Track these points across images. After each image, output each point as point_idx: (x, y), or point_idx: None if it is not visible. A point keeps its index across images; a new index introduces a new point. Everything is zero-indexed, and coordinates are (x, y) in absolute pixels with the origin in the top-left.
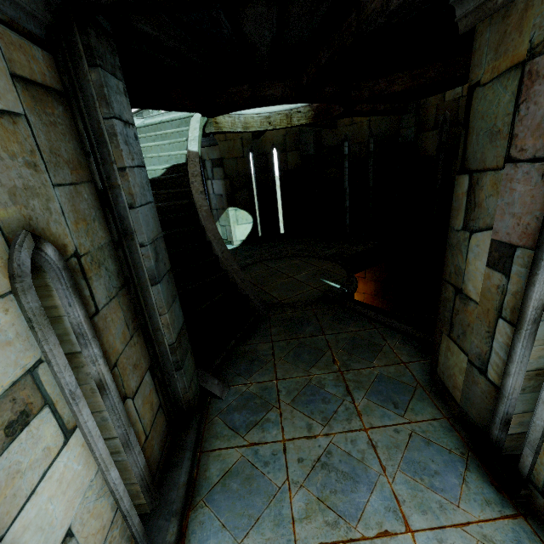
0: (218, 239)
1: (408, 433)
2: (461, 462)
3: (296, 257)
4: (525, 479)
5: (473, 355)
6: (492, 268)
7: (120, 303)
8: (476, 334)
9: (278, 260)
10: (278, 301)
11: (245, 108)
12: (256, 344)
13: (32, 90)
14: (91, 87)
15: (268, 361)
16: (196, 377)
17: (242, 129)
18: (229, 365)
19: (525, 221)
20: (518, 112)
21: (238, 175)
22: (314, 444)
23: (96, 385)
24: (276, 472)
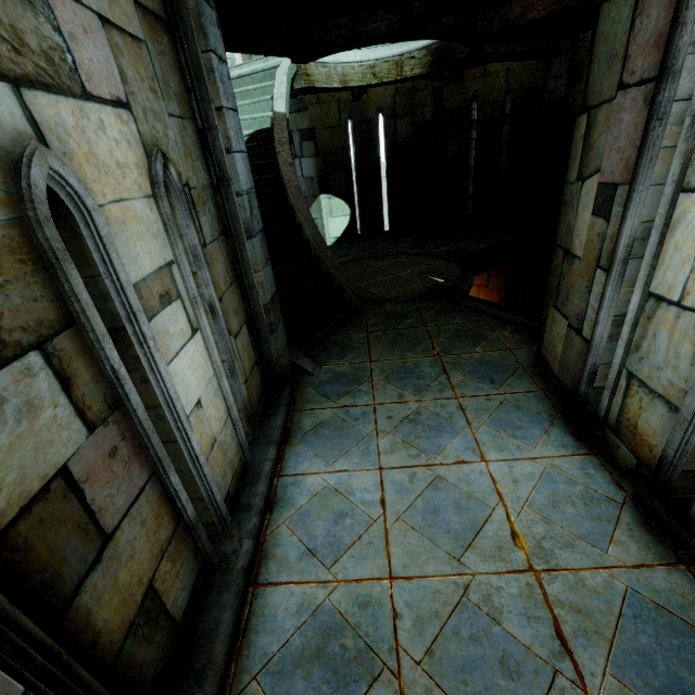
0: (309, 221)
1: (500, 401)
2: (547, 421)
3: (401, 255)
4: (601, 422)
5: (573, 317)
6: (596, 215)
7: (221, 248)
8: (577, 293)
9: (379, 258)
10: (376, 297)
11: (343, 49)
12: (350, 334)
13: (147, 17)
14: (190, 16)
15: (362, 348)
16: (288, 352)
17: (339, 84)
18: (321, 351)
19: (627, 154)
20: (633, 29)
21: (333, 151)
22: (403, 407)
23: (208, 307)
24: (366, 424)
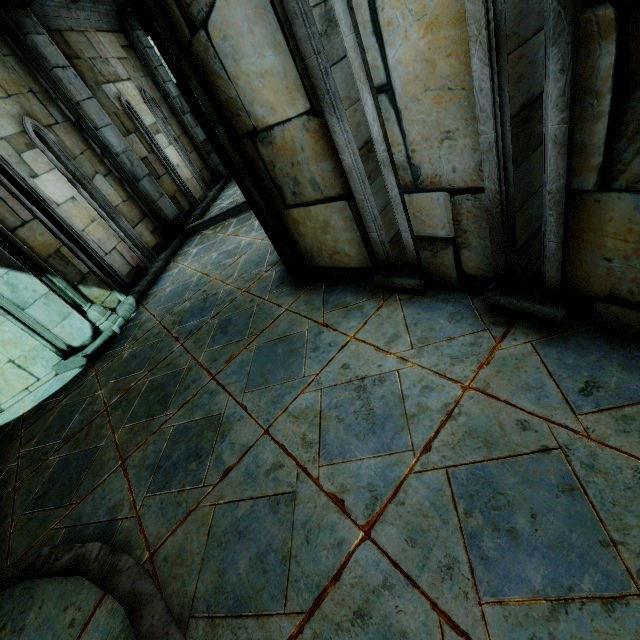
0: None
1: None
2: None
3: None
4: None
5: None
6: None
7: (174, 120)
8: None
9: None
10: None
11: None
12: None
13: (125, 49)
14: (136, 39)
15: None
16: (223, 167)
17: None
18: None
19: None
20: None
21: None
22: None
23: (174, 139)
24: None
